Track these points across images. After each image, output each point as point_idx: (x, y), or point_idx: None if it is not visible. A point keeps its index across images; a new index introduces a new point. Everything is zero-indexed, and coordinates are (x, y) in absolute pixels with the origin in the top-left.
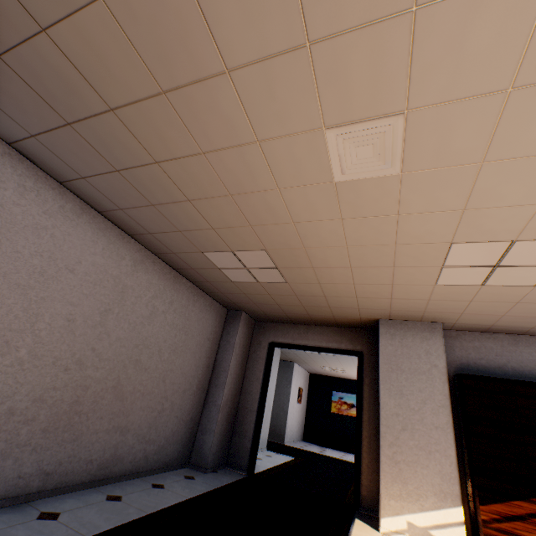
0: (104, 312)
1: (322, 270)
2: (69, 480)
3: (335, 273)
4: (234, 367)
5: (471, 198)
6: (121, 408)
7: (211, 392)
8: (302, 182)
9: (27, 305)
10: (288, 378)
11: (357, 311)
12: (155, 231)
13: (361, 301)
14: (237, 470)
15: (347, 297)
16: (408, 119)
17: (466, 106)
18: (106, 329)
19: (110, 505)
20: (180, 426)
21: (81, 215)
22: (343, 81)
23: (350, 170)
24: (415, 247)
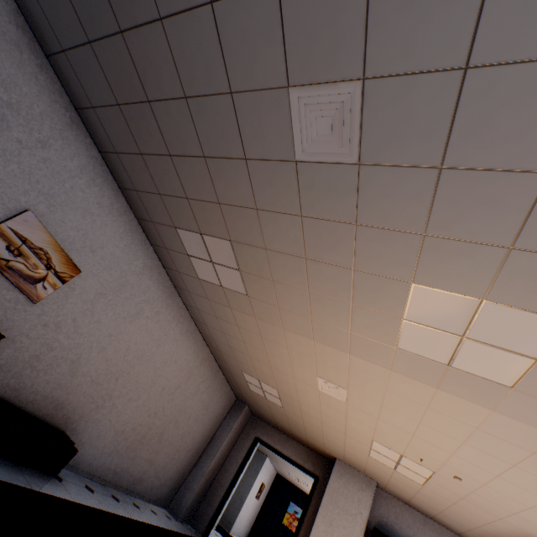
0: (177, 387)
1: (306, 413)
2: (120, 481)
3: (312, 419)
4: (225, 445)
5: (377, 427)
6: (157, 447)
7: (203, 458)
8: (304, 381)
9: (154, 377)
10: (257, 468)
11: (323, 445)
12: (223, 351)
13: (326, 440)
14: (196, 530)
15: (317, 434)
16: (348, 391)
17: (368, 400)
18: (174, 397)
19: (136, 508)
20: (176, 475)
21: (192, 333)
22: (326, 371)
23: (325, 390)
24: (355, 431)
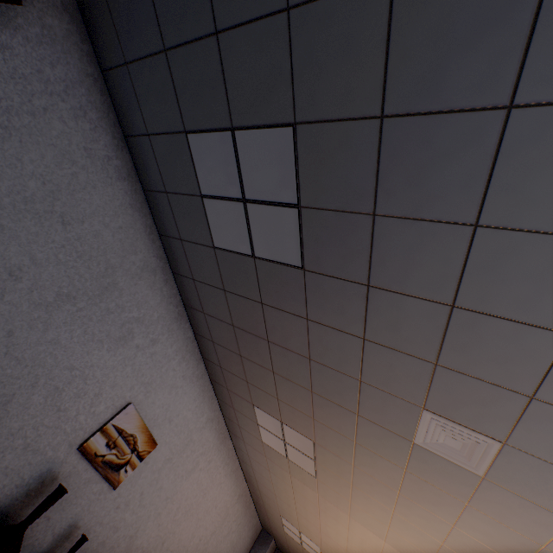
0: (212, 533)
1: None
2: None
3: None
4: None
5: None
6: None
7: None
8: None
9: (194, 530)
10: None
11: None
12: (263, 492)
13: None
14: None
15: None
16: None
17: None
18: (207, 545)
19: None
20: None
21: (235, 471)
22: None
23: None
24: None
